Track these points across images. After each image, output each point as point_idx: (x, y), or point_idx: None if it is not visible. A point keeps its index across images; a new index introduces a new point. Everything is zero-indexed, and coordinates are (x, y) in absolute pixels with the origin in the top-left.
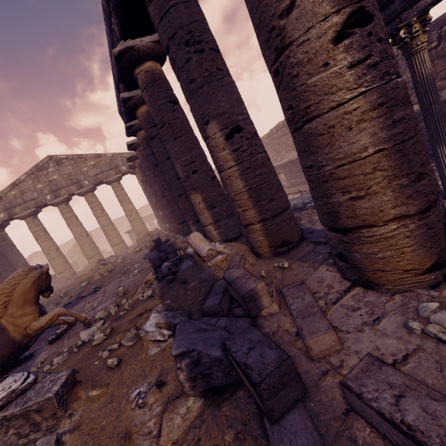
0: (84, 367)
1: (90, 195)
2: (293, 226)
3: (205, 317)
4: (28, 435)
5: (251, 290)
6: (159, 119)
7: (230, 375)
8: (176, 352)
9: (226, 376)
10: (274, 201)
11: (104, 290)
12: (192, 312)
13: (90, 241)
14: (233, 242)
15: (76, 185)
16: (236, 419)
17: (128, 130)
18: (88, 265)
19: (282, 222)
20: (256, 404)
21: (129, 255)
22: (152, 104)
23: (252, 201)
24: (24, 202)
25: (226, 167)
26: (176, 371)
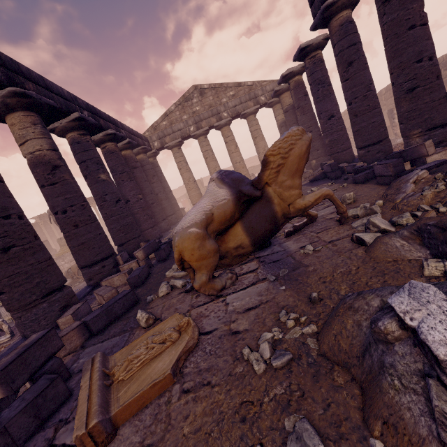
0: None
1: (226, 128)
2: None
3: None
4: None
5: None
6: None
7: None
8: None
9: None
10: None
11: None
12: None
13: None
14: None
15: (215, 117)
16: None
17: (323, 14)
18: None
19: None
20: None
21: None
22: None
23: None
24: (173, 132)
25: None
26: None
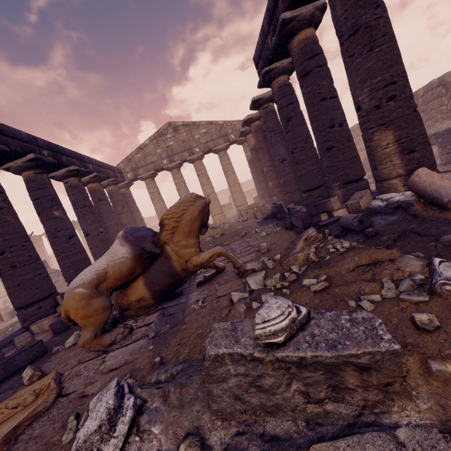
0: None
1: (198, 162)
2: None
3: None
4: (321, 401)
5: None
6: (352, 23)
7: None
8: None
9: None
10: None
11: (229, 248)
12: None
13: None
14: None
15: (188, 152)
16: None
17: (264, 77)
18: None
19: None
20: None
21: (234, 224)
22: (345, 1)
23: None
24: (146, 164)
25: None
26: None
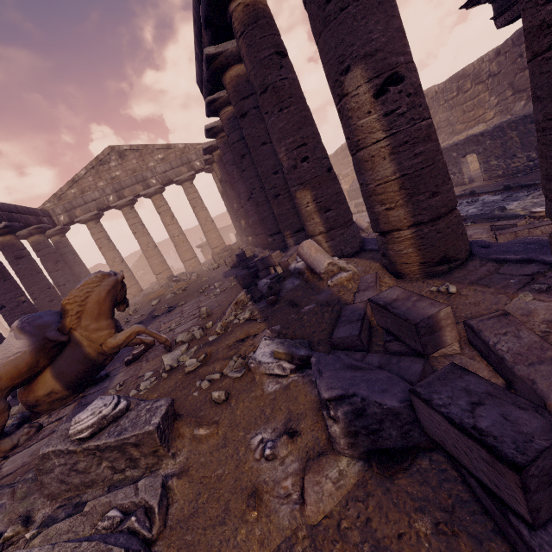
0: (180, 398)
1: (158, 197)
2: (460, 235)
3: (340, 351)
4: (123, 470)
5: (431, 317)
6: (261, 81)
7: (408, 436)
8: (329, 395)
9: (403, 437)
10: (439, 195)
11: (180, 311)
12: (314, 343)
13: (158, 254)
14: (355, 258)
15: (142, 184)
16: (428, 502)
17: (209, 107)
18: (154, 282)
19: (446, 228)
20: (459, 484)
21: (204, 272)
22: (251, 57)
23: (404, 195)
24: (85, 203)
25: (368, 142)
26: (312, 419)
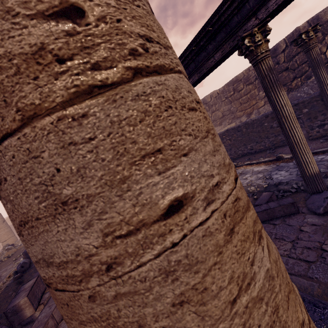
0: None
1: None
2: None
3: None
4: None
5: (15, 305)
6: None
7: None
8: None
9: None
10: None
11: None
12: (2, 316)
13: (5, 226)
14: None
15: None
16: None
17: None
18: None
19: None
20: None
21: None
22: None
23: None
24: None
25: None
26: None
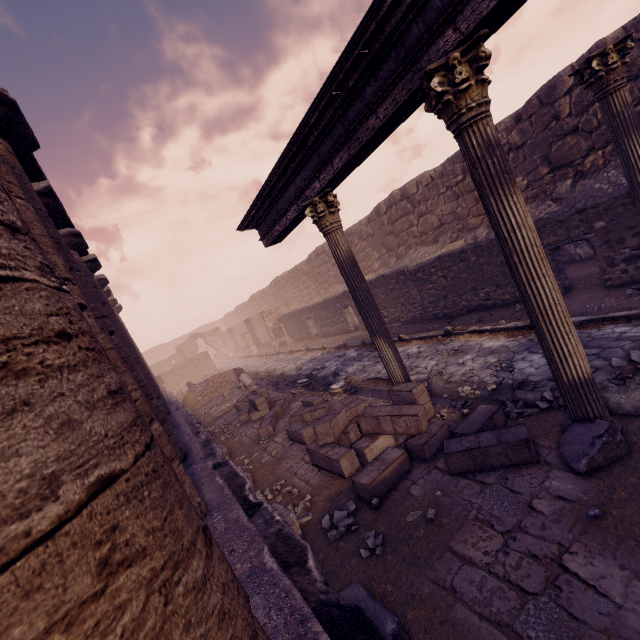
0: None
1: None
2: None
3: None
4: None
5: None
6: None
7: None
8: None
9: None
10: None
11: None
12: None
13: None
14: None
15: None
16: None
17: None
18: None
19: None
20: None
21: None
22: None
23: None
24: None
25: None
26: None
